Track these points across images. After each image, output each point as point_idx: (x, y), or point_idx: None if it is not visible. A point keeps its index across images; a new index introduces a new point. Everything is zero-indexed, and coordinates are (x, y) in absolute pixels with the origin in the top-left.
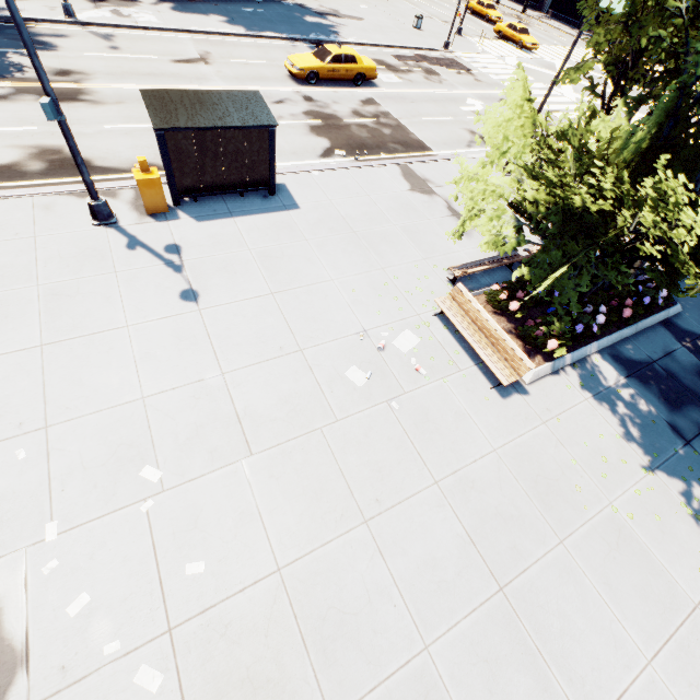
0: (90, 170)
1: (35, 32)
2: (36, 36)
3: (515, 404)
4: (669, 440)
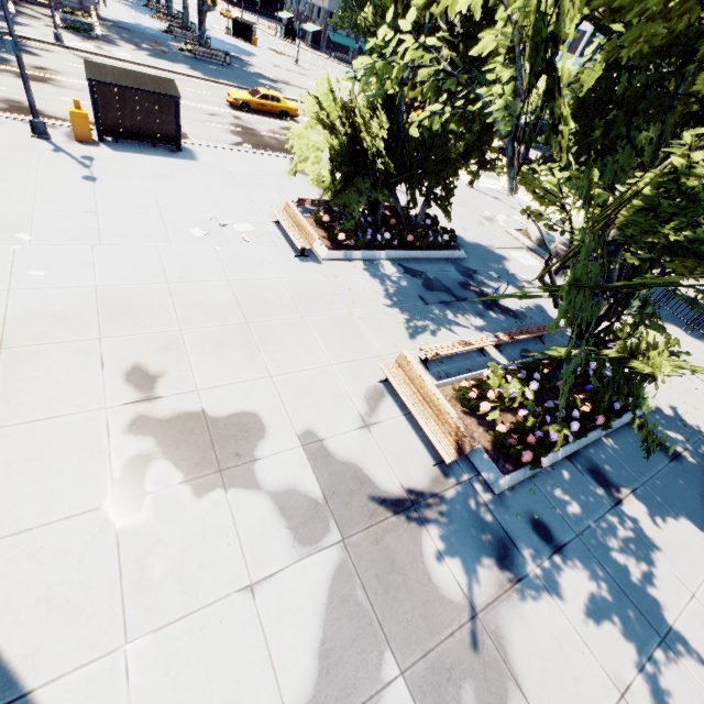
0: (41, 115)
1: (26, 45)
2: (26, 47)
3: (309, 266)
4: (414, 300)
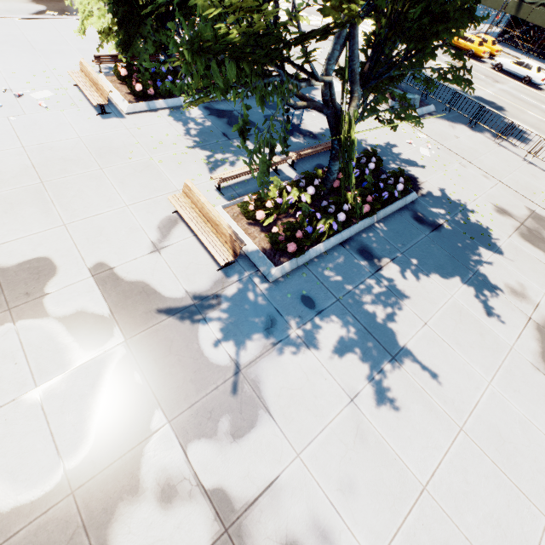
0: None
1: None
2: None
3: (111, 122)
4: (217, 138)
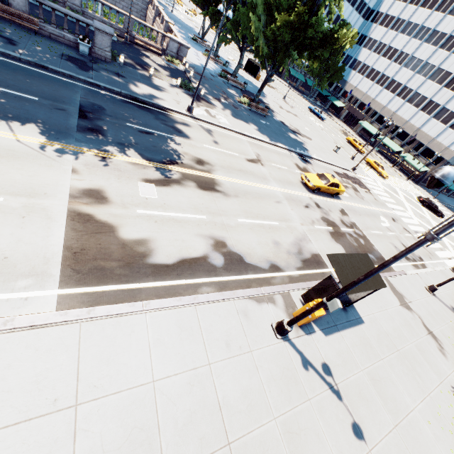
0: (246, 266)
1: (174, 120)
2: (176, 124)
3: None
4: None
